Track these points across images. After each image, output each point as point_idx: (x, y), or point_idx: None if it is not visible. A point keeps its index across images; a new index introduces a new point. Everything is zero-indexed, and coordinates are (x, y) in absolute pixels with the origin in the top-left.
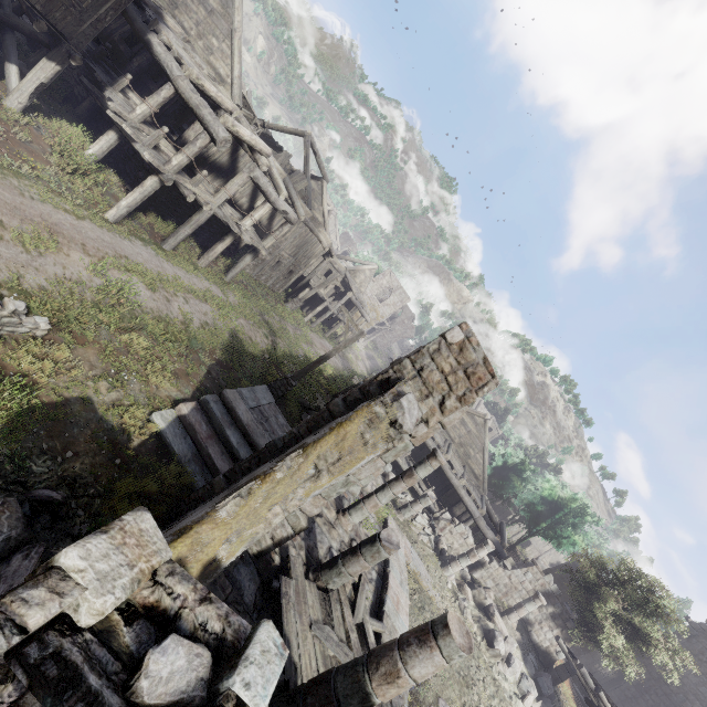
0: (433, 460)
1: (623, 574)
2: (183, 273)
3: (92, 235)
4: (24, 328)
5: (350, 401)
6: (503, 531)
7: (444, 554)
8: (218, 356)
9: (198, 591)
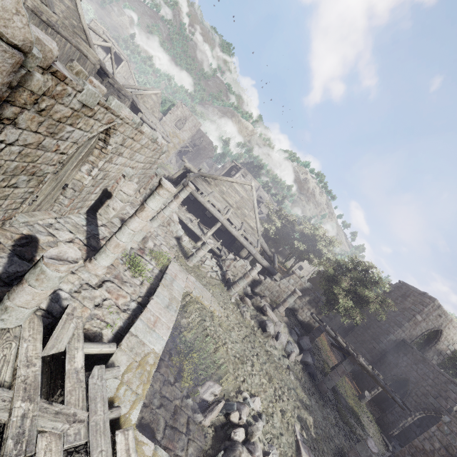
0: (160, 189)
1: (349, 265)
2: None
3: None
4: None
5: None
6: (274, 259)
7: (229, 281)
8: None
9: None
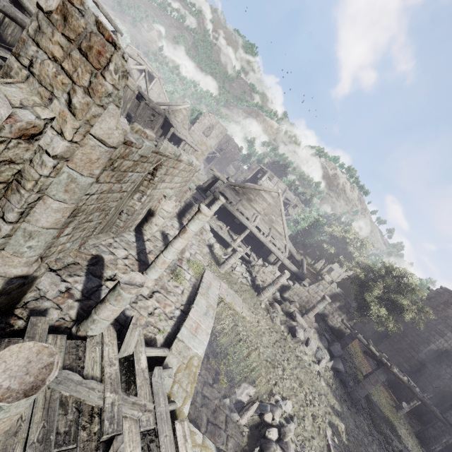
0: (199, 214)
1: (382, 271)
2: None
3: None
4: None
5: None
6: (302, 264)
7: (259, 287)
8: None
9: None
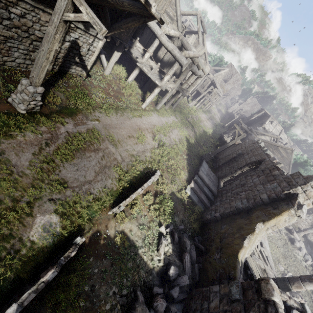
0: None
1: None
2: (166, 118)
3: (146, 123)
4: None
5: (271, 198)
6: None
7: None
8: (186, 152)
9: (287, 296)
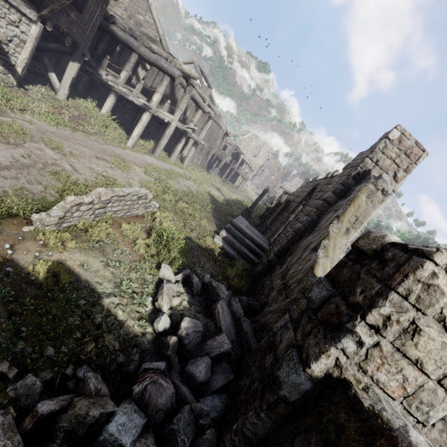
0: None
1: None
2: (171, 167)
3: (134, 156)
4: (151, 208)
5: (338, 192)
6: None
7: None
8: (210, 206)
9: None
